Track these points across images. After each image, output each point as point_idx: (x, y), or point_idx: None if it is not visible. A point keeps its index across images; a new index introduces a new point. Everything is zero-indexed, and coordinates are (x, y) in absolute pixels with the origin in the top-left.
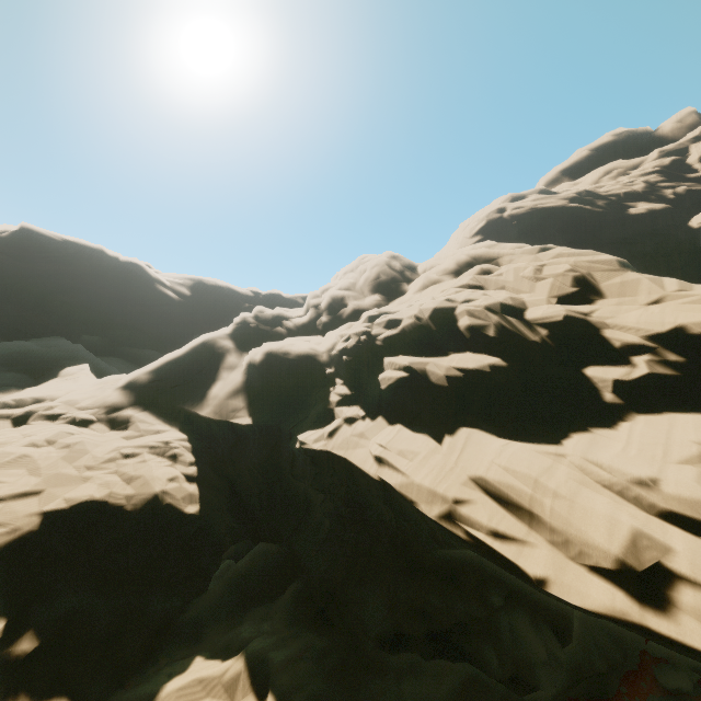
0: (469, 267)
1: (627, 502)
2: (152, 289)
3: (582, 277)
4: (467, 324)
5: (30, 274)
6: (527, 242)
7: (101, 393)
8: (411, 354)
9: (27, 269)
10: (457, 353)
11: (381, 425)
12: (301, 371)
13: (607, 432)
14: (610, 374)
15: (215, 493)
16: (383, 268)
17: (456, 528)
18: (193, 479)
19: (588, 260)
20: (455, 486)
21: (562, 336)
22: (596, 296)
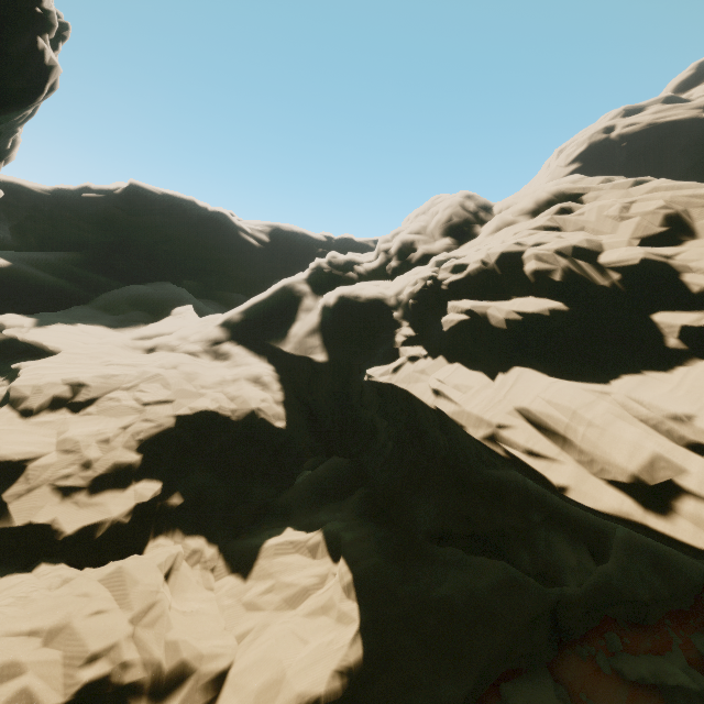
0: (548, 206)
1: (659, 434)
2: (237, 237)
3: (675, 215)
4: (533, 269)
5: (139, 226)
6: (637, 168)
7: (205, 329)
8: (474, 298)
9: (137, 222)
10: (519, 297)
11: (441, 363)
12: (370, 314)
13: (660, 375)
14: (679, 319)
15: (297, 414)
16: (456, 210)
17: (496, 447)
18: (280, 401)
19: (688, 194)
20: (500, 415)
21: (636, 281)
22: (687, 236)
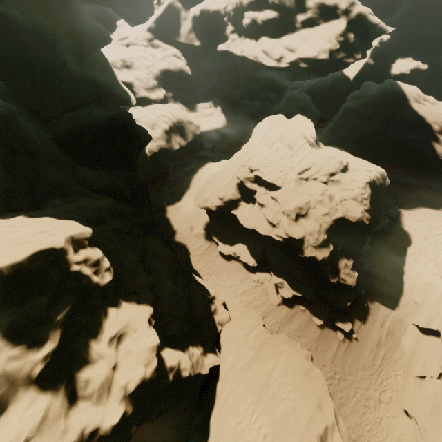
0: None
1: (285, 48)
2: None
3: None
4: None
5: None
6: None
7: (142, 34)
8: (253, 10)
9: None
10: (266, 10)
11: (242, 39)
12: (215, 20)
13: (292, 34)
14: (300, 17)
15: (192, 70)
16: None
17: (255, 59)
18: (186, 64)
19: None
20: (256, 51)
21: (297, 2)
22: None
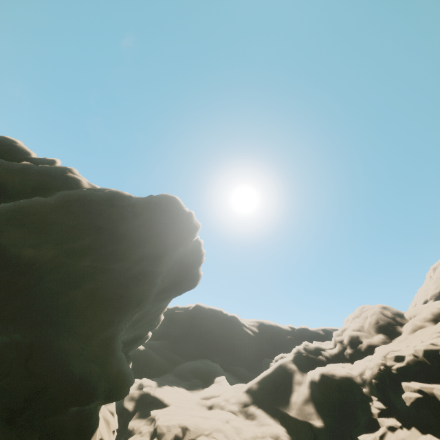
0: None
1: None
2: (241, 330)
3: None
4: None
5: (195, 325)
6: None
7: (237, 394)
8: (419, 380)
9: (195, 323)
10: None
11: (416, 434)
12: (345, 389)
13: None
14: None
15: None
16: (379, 316)
17: None
18: None
19: None
20: None
21: None
22: None
